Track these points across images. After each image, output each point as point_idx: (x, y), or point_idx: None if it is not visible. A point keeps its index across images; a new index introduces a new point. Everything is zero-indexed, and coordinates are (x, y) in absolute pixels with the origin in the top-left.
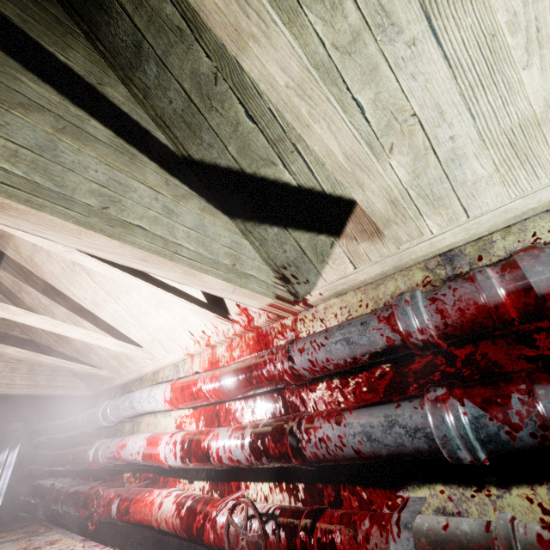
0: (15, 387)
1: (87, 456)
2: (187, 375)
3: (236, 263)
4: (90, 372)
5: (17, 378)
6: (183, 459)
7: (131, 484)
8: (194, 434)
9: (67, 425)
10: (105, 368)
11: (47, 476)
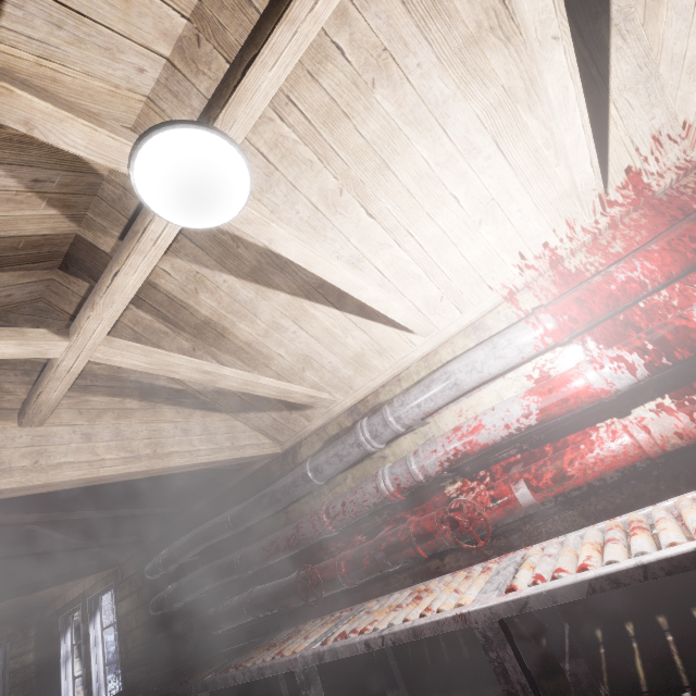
0: (199, 454)
1: (380, 489)
2: (516, 321)
3: None
4: (313, 396)
5: (195, 442)
6: (653, 363)
7: (475, 489)
8: (648, 333)
9: (273, 496)
10: (324, 389)
11: (230, 595)
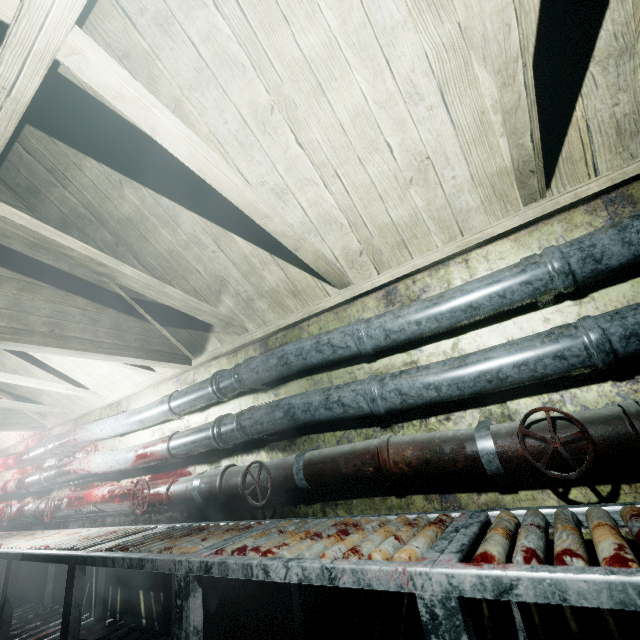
0: None
1: None
2: (18, 452)
3: (6, 420)
4: None
5: None
6: (1, 492)
7: None
8: (7, 481)
9: None
10: None
11: None
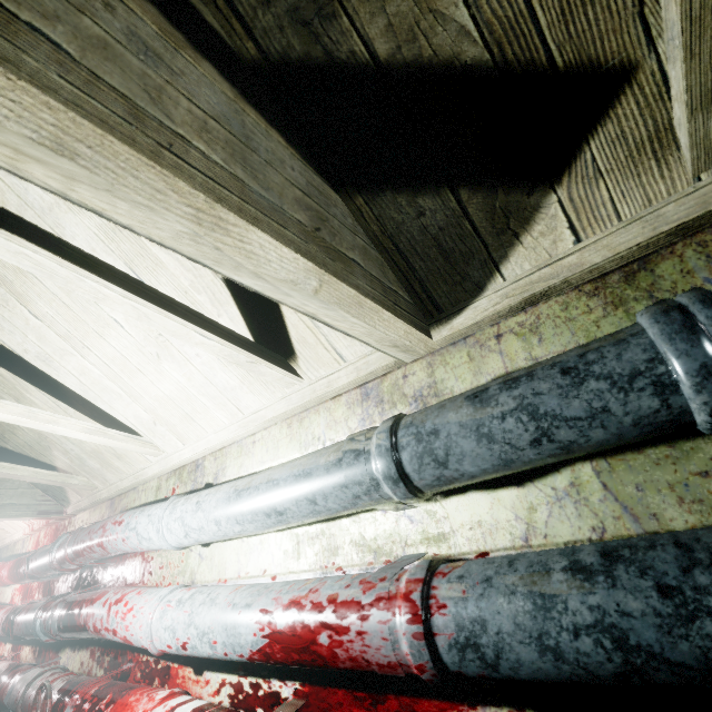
0: None
1: None
2: (26, 552)
3: None
4: None
5: None
6: None
7: None
8: None
9: None
10: None
11: None
